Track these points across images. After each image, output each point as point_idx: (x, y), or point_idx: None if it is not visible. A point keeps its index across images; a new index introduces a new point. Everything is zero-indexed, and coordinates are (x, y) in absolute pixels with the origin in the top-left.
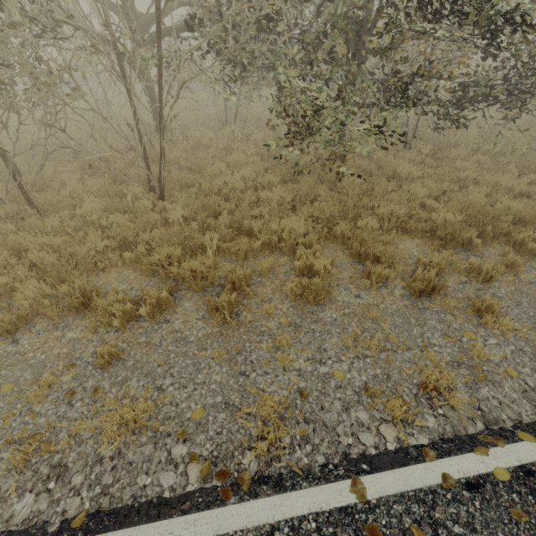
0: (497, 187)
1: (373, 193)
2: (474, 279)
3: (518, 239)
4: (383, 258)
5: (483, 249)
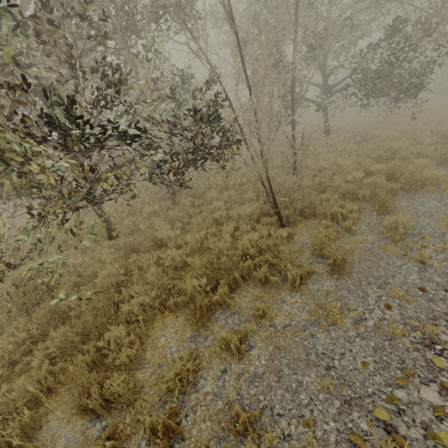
0: (242, 217)
1: (132, 277)
2: (231, 362)
3: (262, 275)
4: (116, 404)
5: (240, 299)
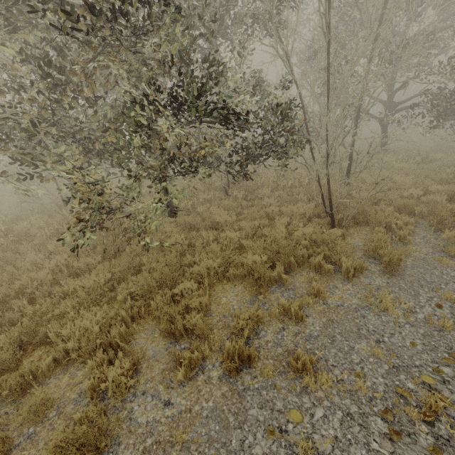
0: (294, 214)
1: (195, 248)
2: (289, 322)
3: (316, 263)
4: (196, 332)
5: (294, 280)
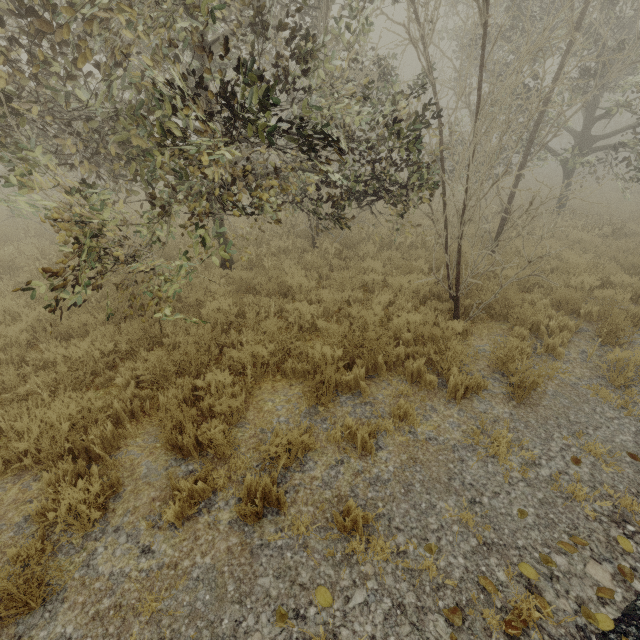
0: (403, 290)
1: (245, 321)
2: (352, 454)
3: (414, 370)
4: (211, 451)
5: (377, 390)
